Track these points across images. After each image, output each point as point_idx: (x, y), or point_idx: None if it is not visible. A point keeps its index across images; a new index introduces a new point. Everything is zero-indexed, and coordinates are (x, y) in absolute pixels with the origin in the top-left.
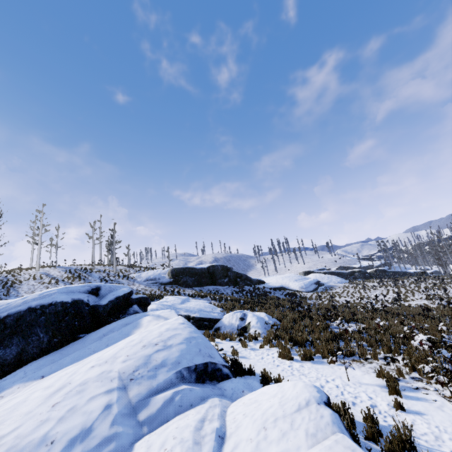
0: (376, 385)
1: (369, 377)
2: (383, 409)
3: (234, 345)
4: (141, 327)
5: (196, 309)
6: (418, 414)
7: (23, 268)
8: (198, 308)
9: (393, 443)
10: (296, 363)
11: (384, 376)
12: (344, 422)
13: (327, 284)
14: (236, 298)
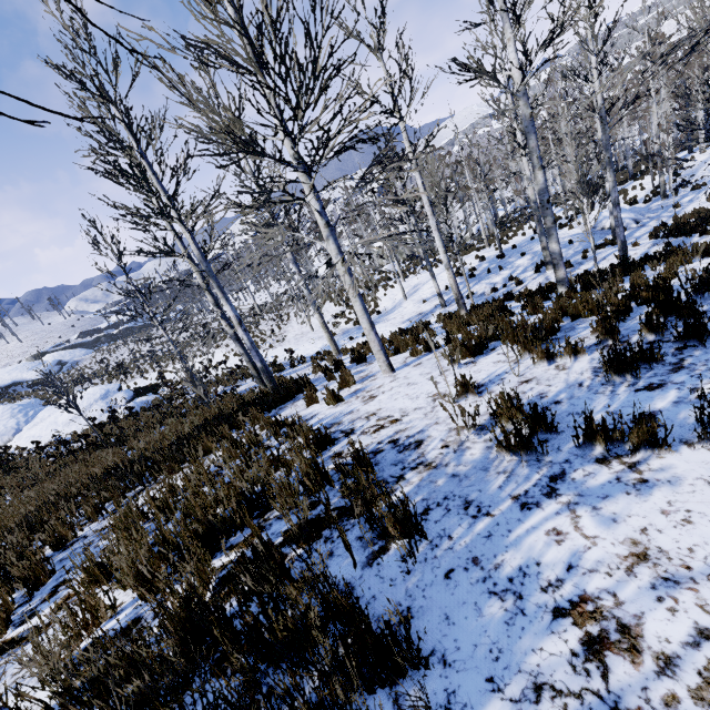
0: None
1: None
2: None
3: None
4: None
5: None
6: None
7: None
8: None
9: None
10: None
11: None
12: None
13: (72, 361)
14: None
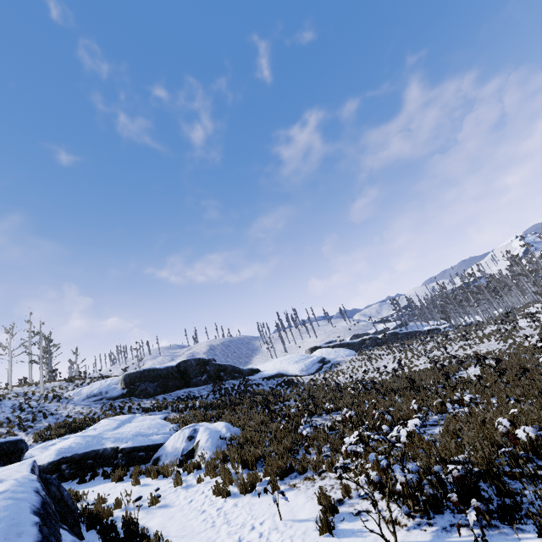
0: (312, 519)
1: (311, 506)
2: None
3: (164, 485)
4: None
5: (131, 435)
6: None
7: None
8: (134, 433)
9: None
10: (231, 500)
11: (320, 504)
12: None
13: (334, 360)
14: (207, 402)
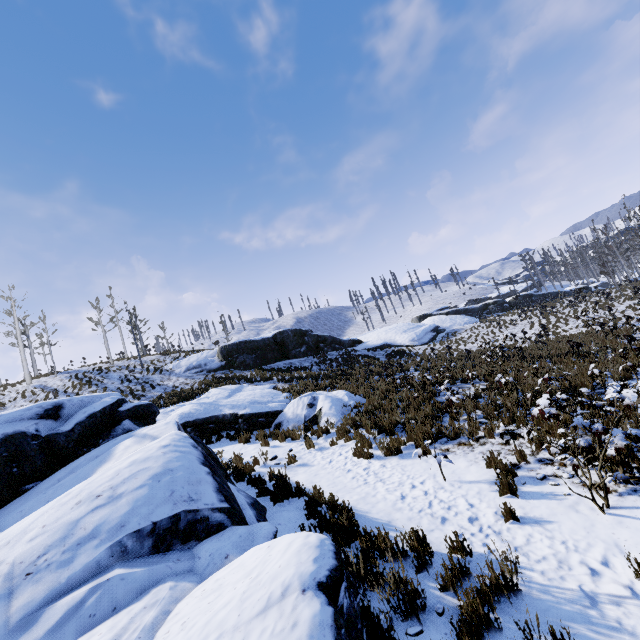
0: (483, 481)
1: (477, 469)
2: (487, 522)
3: (296, 447)
4: (110, 460)
5: (247, 402)
6: (538, 524)
7: (9, 384)
8: (249, 401)
9: (475, 602)
10: (376, 462)
11: (495, 467)
12: (416, 561)
13: (449, 328)
14: (314, 373)
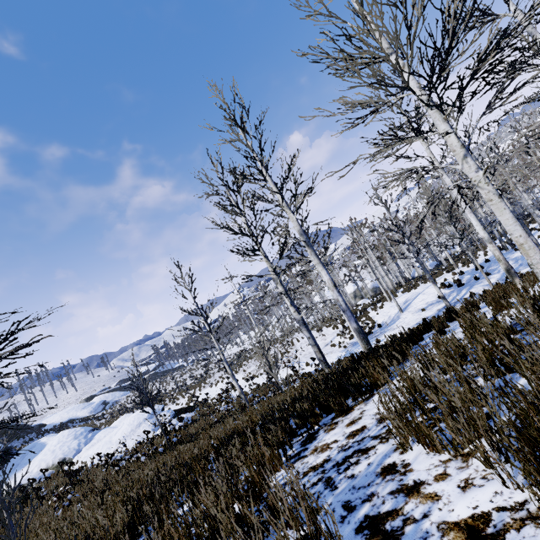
0: None
1: None
2: None
3: None
4: (47, 442)
5: None
6: None
7: None
8: None
9: None
10: None
11: None
12: None
13: (112, 401)
14: None
